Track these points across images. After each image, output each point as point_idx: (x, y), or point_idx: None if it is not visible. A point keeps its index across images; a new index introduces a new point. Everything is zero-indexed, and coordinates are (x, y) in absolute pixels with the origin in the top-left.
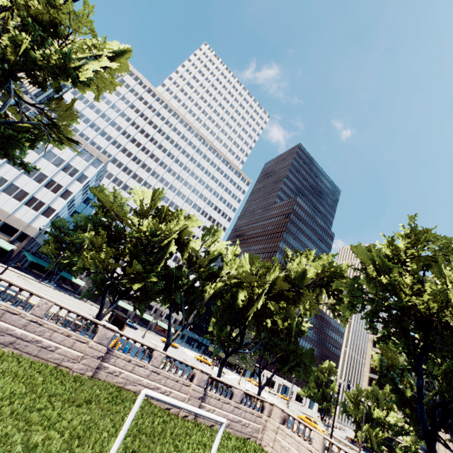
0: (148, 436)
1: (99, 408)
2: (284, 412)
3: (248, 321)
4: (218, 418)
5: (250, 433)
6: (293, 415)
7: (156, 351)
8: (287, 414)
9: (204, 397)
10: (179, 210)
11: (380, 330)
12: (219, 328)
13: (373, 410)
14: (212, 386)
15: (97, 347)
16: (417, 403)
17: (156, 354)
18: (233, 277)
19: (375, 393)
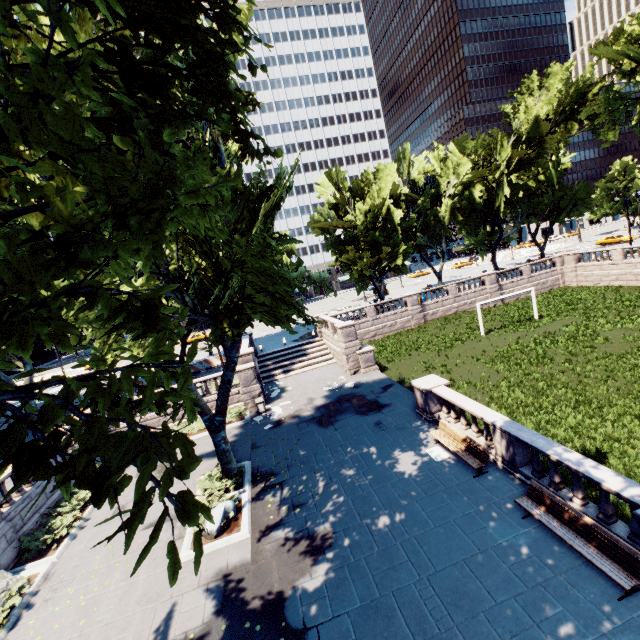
0: (487, 323)
1: (449, 328)
2: (575, 254)
3: (497, 210)
4: (527, 290)
5: (552, 285)
6: (586, 252)
7: (448, 286)
8: (579, 254)
9: (500, 288)
10: (364, 172)
11: None
12: (472, 235)
13: None
14: (502, 278)
15: (414, 308)
16: None
17: (449, 288)
18: (458, 186)
19: None
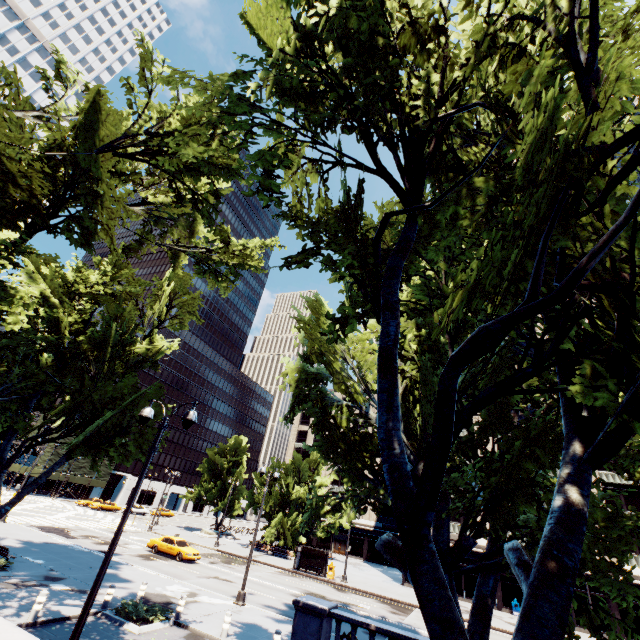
0: None
1: None
2: None
3: None
4: None
5: None
6: None
7: None
8: None
9: None
10: None
11: (303, 297)
12: None
13: (293, 489)
14: None
15: None
16: (381, 395)
17: None
18: None
19: (298, 464)
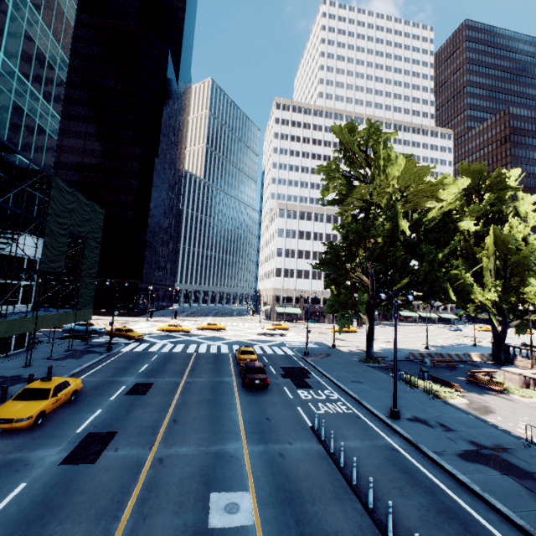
0: None
1: None
2: None
3: None
4: None
5: None
6: None
7: None
8: None
9: None
10: None
11: None
12: None
13: None
14: None
15: None
16: None
17: None
18: None
19: None
